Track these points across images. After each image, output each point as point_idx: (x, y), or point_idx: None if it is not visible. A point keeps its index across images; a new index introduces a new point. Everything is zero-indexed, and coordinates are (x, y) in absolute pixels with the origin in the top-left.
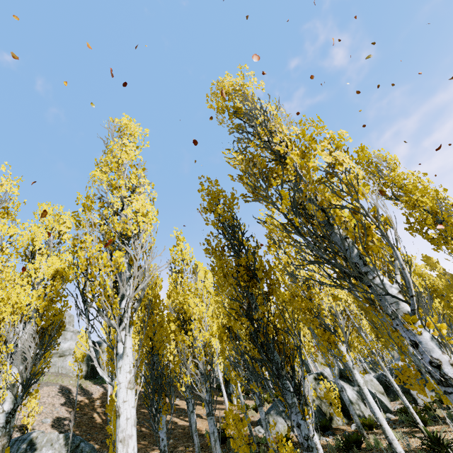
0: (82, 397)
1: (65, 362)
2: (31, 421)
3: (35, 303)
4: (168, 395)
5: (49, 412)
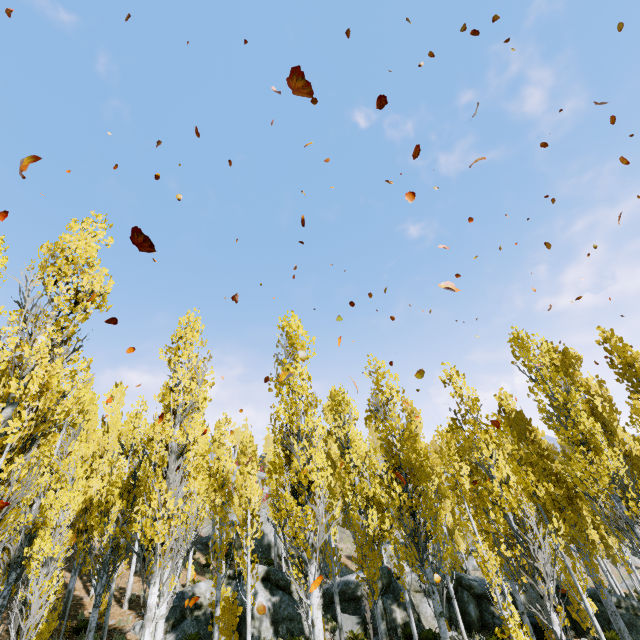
0: None
1: None
2: None
3: None
4: None
5: None
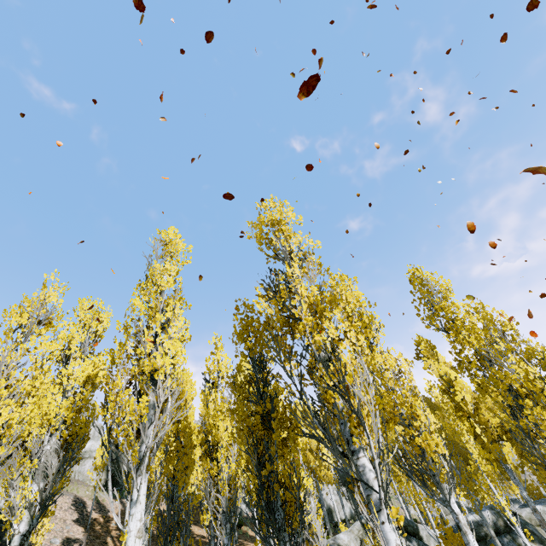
0: (97, 514)
1: (83, 466)
2: (40, 540)
3: (63, 413)
4: (183, 535)
5: (59, 530)
